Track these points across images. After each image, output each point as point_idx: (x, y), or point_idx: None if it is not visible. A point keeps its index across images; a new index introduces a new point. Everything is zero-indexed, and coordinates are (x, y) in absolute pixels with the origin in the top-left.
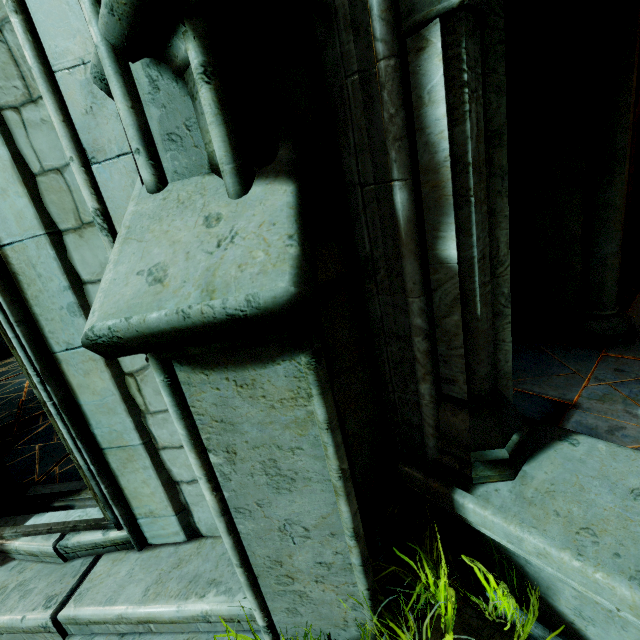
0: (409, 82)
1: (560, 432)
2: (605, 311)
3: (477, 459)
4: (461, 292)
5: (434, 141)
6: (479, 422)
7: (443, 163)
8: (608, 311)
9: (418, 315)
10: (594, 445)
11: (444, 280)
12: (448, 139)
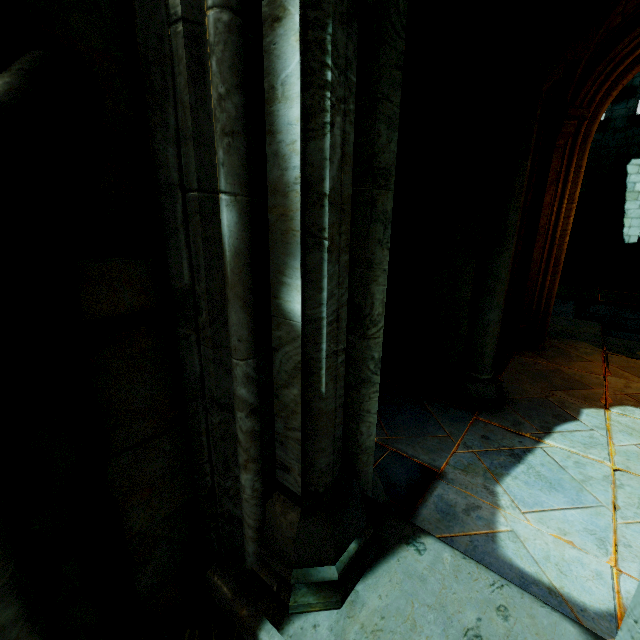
0: (261, 62)
1: (410, 531)
2: (482, 375)
3: (299, 580)
4: (303, 360)
5: (285, 153)
6: (310, 529)
7: (293, 185)
8: (485, 375)
9: (242, 383)
10: (440, 554)
11: (286, 340)
12: (300, 154)
